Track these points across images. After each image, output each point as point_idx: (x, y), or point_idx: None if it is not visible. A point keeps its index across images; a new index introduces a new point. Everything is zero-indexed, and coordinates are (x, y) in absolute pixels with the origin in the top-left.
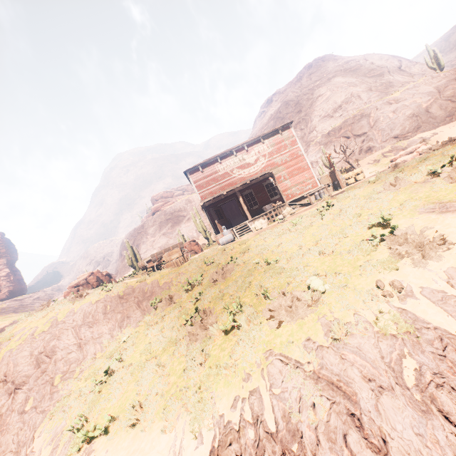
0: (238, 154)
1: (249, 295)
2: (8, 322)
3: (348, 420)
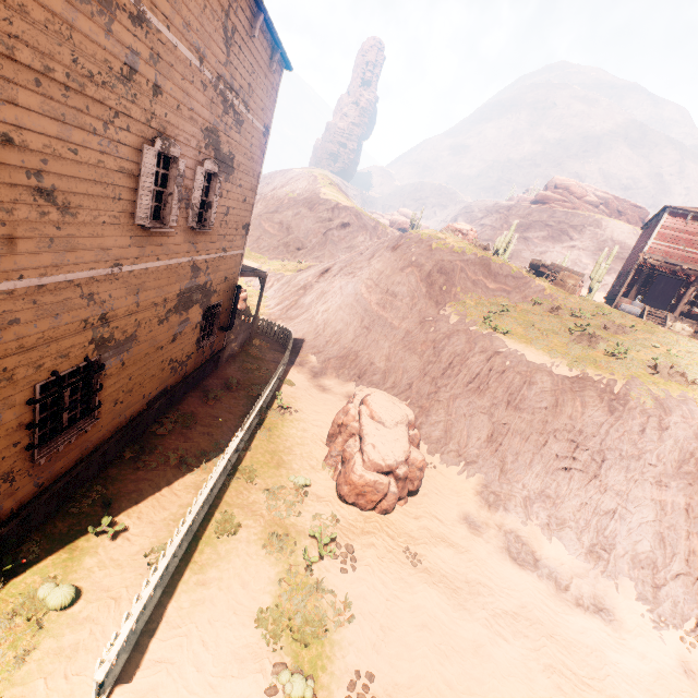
0: None
1: (634, 354)
2: (349, 204)
3: (657, 415)
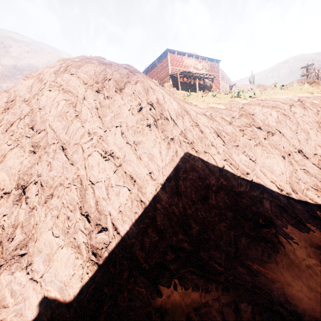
0: (195, 60)
1: None
2: None
3: None
